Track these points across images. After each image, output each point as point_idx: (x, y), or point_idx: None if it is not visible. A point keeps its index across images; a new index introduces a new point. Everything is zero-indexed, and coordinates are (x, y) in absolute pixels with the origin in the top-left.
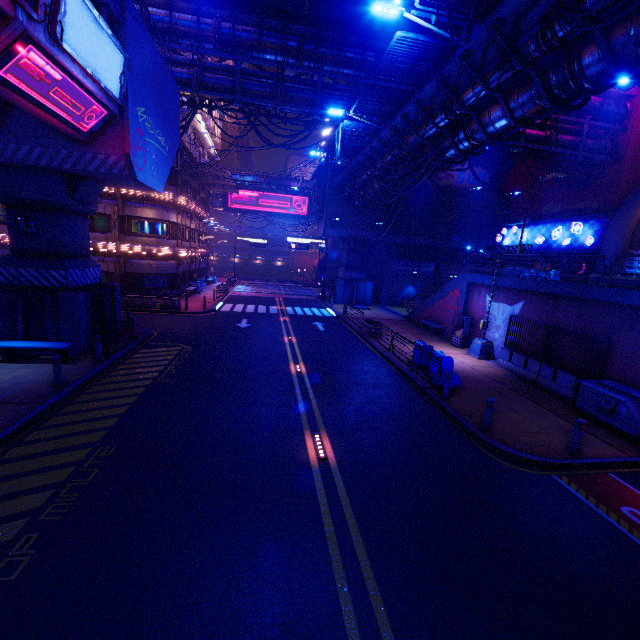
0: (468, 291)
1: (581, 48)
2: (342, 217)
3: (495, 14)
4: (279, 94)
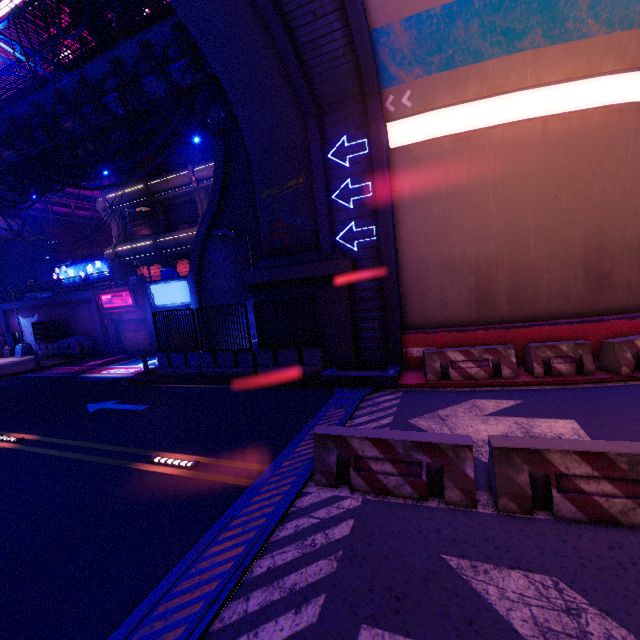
0: (6, 317)
1: None
2: None
3: None
4: None
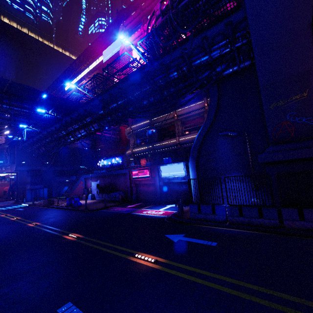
0: (85, 181)
1: (89, 125)
2: (26, 161)
3: (70, 116)
4: None
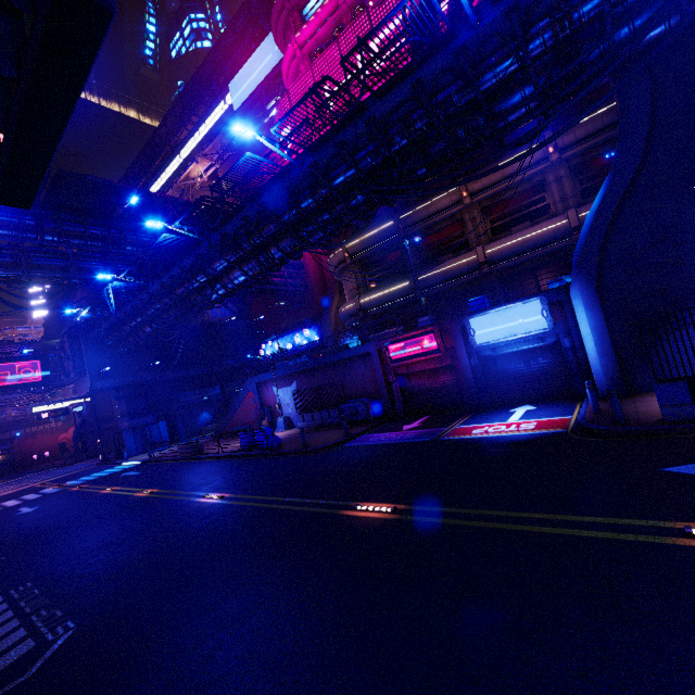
0: (259, 389)
1: (269, 247)
2: (110, 367)
3: (223, 231)
4: (24, 263)
